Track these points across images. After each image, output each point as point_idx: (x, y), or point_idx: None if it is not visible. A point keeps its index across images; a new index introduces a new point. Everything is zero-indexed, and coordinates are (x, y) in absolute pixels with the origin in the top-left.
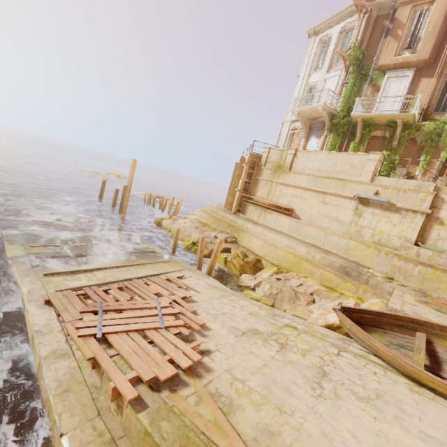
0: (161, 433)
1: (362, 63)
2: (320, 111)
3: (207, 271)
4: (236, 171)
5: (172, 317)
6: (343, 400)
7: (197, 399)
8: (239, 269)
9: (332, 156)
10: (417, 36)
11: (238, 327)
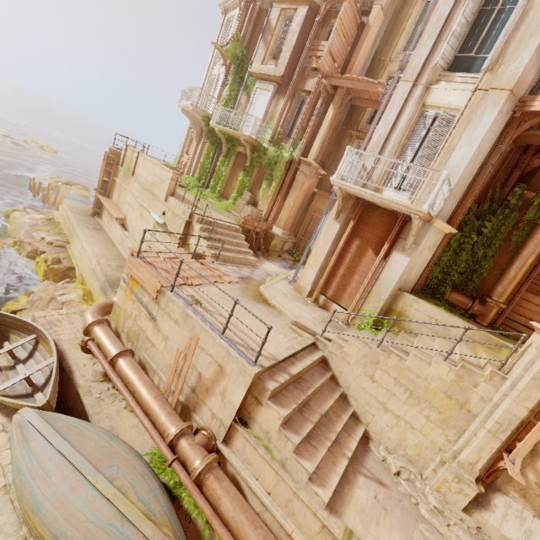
0: None
1: (242, 63)
2: (192, 112)
3: None
4: None
5: None
6: None
7: None
8: (42, 275)
9: (155, 167)
10: (282, 46)
11: None
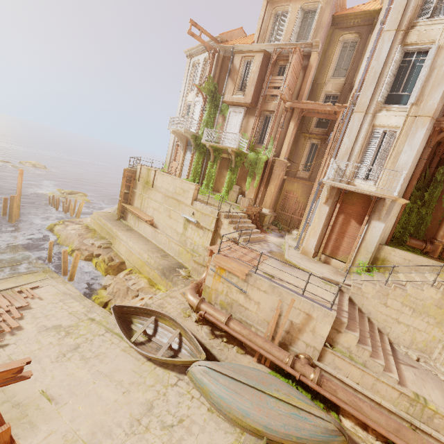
0: None
1: (215, 95)
2: (184, 134)
3: (68, 278)
4: None
5: None
6: (70, 361)
7: None
8: (104, 271)
9: (174, 181)
10: (246, 82)
11: (47, 325)
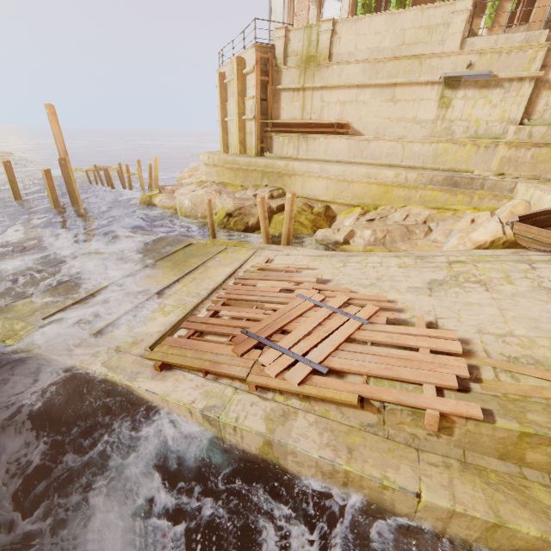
0: (545, 426)
1: None
2: None
3: (284, 242)
4: (223, 88)
5: (354, 307)
6: None
7: (508, 375)
8: (310, 226)
9: (396, 18)
10: None
11: (414, 285)
